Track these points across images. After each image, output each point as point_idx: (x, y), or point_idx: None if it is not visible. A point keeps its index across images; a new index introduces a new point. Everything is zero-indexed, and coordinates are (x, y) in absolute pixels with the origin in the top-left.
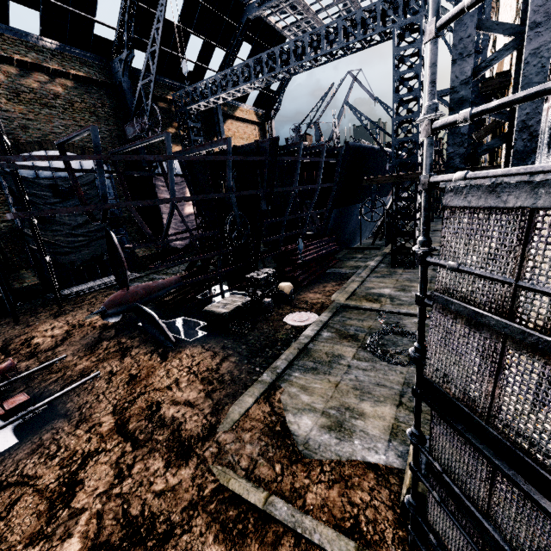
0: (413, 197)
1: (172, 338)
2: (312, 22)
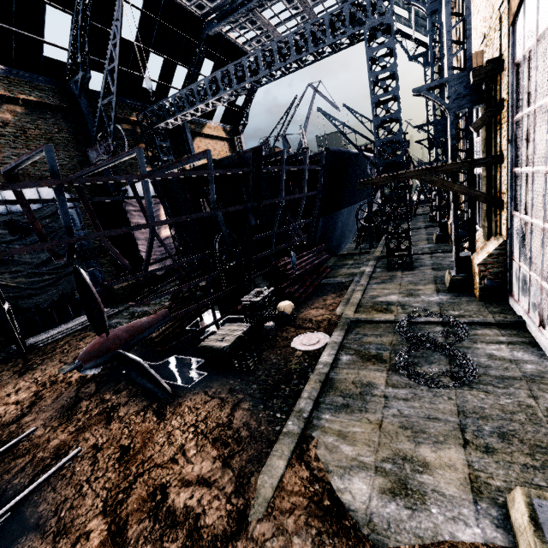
0: (403, 197)
1: (168, 388)
2: (271, 36)
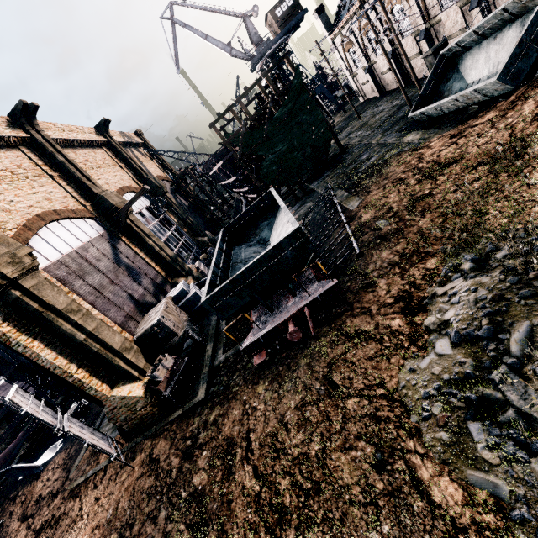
0: None
1: (38, 465)
2: None
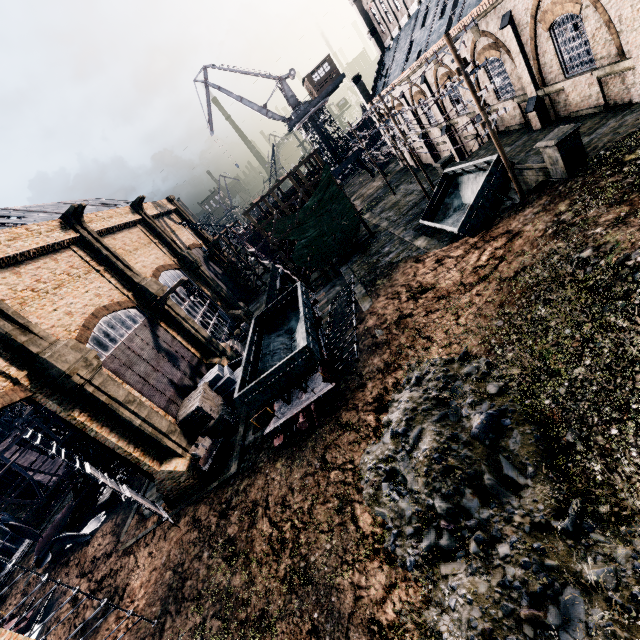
0: None
1: (87, 534)
2: None
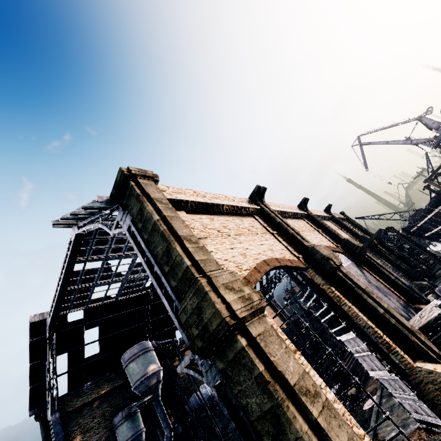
0: None
1: None
2: None
